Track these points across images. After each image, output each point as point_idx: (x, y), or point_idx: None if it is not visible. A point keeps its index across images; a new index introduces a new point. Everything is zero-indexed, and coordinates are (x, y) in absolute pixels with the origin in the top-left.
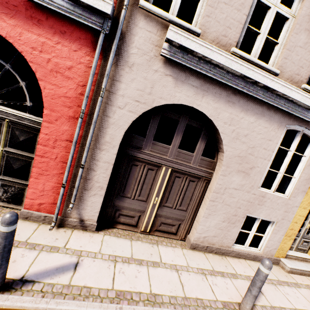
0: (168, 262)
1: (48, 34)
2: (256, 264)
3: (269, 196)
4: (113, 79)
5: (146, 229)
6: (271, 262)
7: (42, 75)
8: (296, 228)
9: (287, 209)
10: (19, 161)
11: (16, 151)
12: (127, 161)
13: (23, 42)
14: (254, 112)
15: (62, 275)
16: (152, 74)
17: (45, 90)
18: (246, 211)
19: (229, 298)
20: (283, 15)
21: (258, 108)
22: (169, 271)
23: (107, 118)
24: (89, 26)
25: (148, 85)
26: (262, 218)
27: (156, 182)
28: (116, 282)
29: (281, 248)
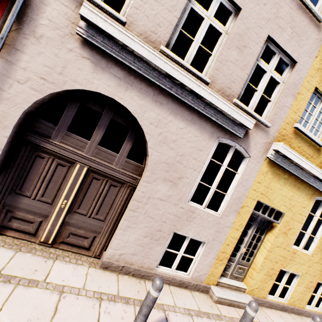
0: (55, 282)
1: None
2: (181, 291)
3: (199, 212)
4: (13, 47)
5: (47, 239)
6: (161, 281)
7: None
8: (228, 252)
9: (219, 228)
10: None
11: None
12: (29, 150)
13: None
14: (183, 118)
15: None
16: (65, 53)
17: None
18: (173, 227)
19: None
20: (216, 29)
21: (189, 114)
22: (48, 293)
23: (0, 91)
24: None
25: (60, 63)
26: (191, 237)
27: (66, 182)
28: None
29: (212, 273)
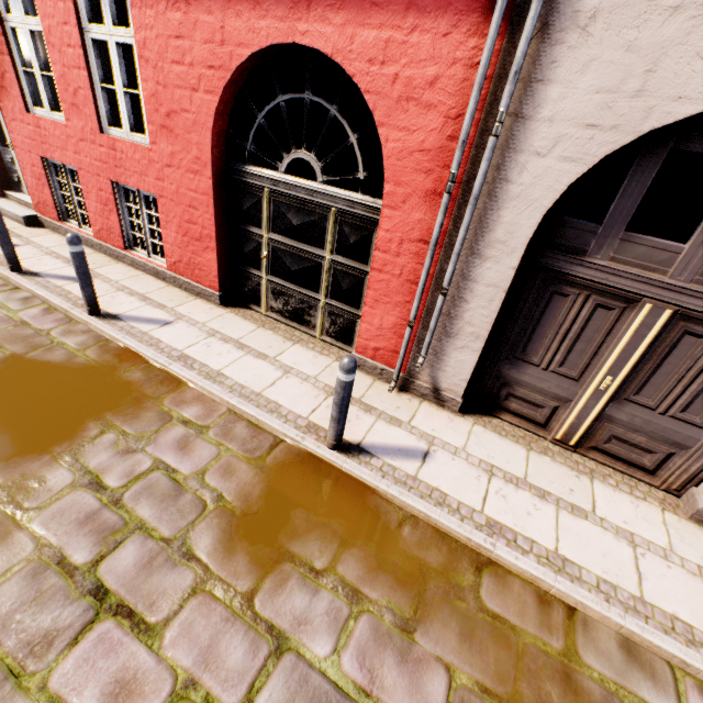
0: (611, 521)
1: (396, 17)
2: None
3: None
4: (529, 79)
5: (566, 438)
6: None
7: (384, 115)
8: None
9: None
10: (349, 277)
11: (344, 261)
12: (540, 284)
13: (355, 55)
14: None
15: (405, 460)
16: (657, 27)
17: (388, 145)
18: None
19: None
20: None
21: None
22: (609, 537)
23: (504, 186)
24: None
25: (638, 65)
26: None
27: (613, 341)
28: (489, 505)
29: None
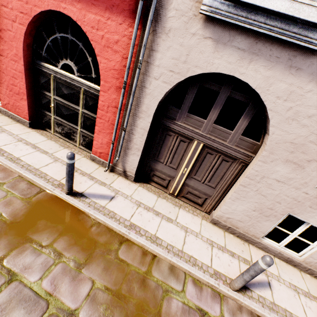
0: (181, 223)
1: (102, 12)
2: (288, 267)
3: None
4: (151, 49)
5: (173, 192)
6: (271, 260)
7: (99, 51)
8: None
9: None
10: (90, 120)
11: (88, 112)
12: (162, 130)
13: (86, 23)
14: None
15: (102, 200)
16: (189, 39)
17: (101, 64)
18: (289, 210)
19: (225, 272)
20: None
21: None
22: (178, 229)
23: (144, 89)
24: None
25: (184, 52)
26: (313, 224)
27: (186, 154)
28: (134, 218)
29: None
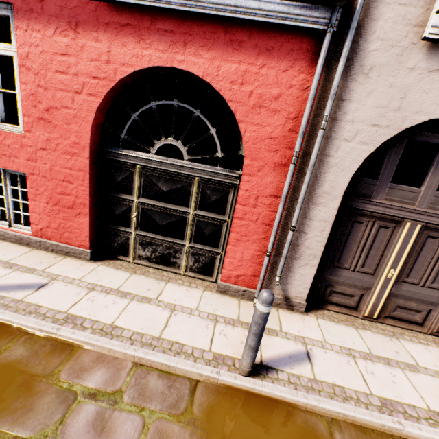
0: (429, 367)
1: (251, 58)
2: None
3: None
4: (338, 99)
5: (371, 314)
6: None
7: (243, 115)
8: None
9: None
10: (210, 225)
11: (206, 214)
12: (345, 217)
13: (221, 78)
14: None
15: (299, 365)
16: (404, 77)
17: (246, 134)
18: None
19: None
20: None
21: None
22: (438, 381)
23: (326, 159)
24: (306, 29)
25: (396, 95)
26: None
27: (392, 247)
28: (371, 385)
29: None
